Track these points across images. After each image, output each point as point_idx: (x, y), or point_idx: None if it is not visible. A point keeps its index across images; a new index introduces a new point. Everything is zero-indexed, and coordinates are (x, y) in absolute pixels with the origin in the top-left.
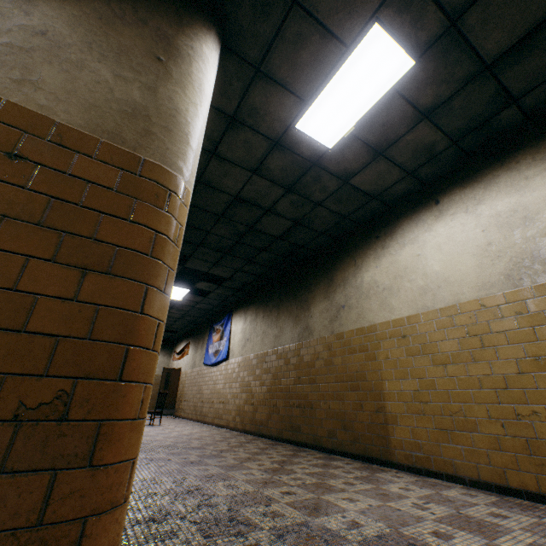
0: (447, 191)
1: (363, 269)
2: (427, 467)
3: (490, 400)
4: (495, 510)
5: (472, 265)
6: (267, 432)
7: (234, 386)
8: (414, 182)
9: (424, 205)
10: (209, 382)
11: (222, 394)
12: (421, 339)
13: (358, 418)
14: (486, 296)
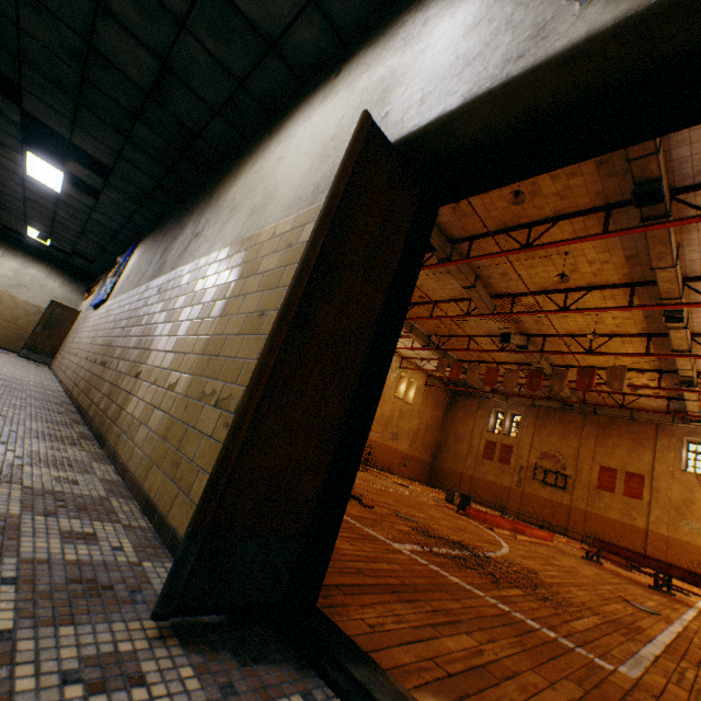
0: (355, 54)
1: (237, 181)
2: (119, 452)
3: (200, 371)
4: (5, 492)
5: (303, 172)
6: (75, 392)
7: (91, 336)
8: (327, 32)
9: (327, 79)
10: (84, 329)
11: (81, 344)
12: (212, 282)
13: (123, 383)
14: (285, 219)
